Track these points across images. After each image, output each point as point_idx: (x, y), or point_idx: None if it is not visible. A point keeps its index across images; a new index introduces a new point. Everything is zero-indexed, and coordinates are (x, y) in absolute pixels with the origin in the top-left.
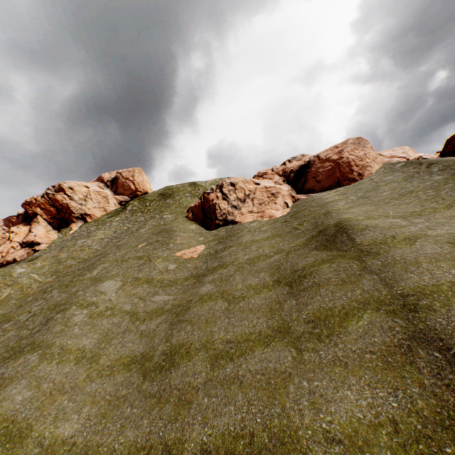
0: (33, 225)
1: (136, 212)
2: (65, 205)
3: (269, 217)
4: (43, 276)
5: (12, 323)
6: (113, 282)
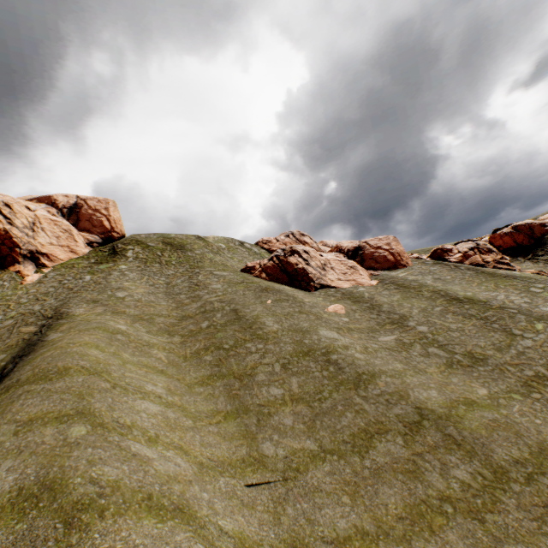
0: None
1: (150, 262)
2: (2, 232)
3: (370, 285)
4: (157, 335)
5: (267, 375)
6: (326, 331)
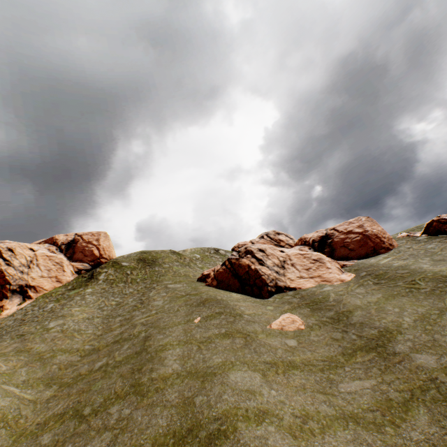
0: None
1: (116, 282)
2: None
3: (339, 280)
4: (28, 387)
5: None
6: (243, 374)
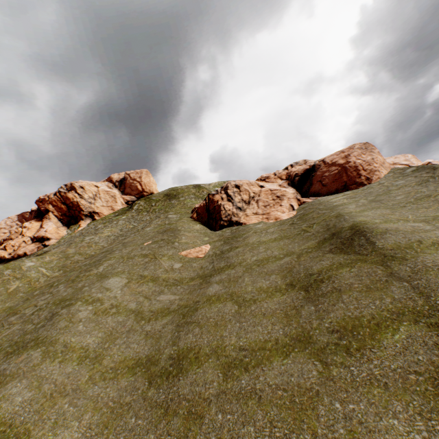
0: (44, 221)
1: (142, 212)
2: (76, 203)
3: (274, 219)
4: (51, 270)
5: (18, 317)
6: (118, 279)
